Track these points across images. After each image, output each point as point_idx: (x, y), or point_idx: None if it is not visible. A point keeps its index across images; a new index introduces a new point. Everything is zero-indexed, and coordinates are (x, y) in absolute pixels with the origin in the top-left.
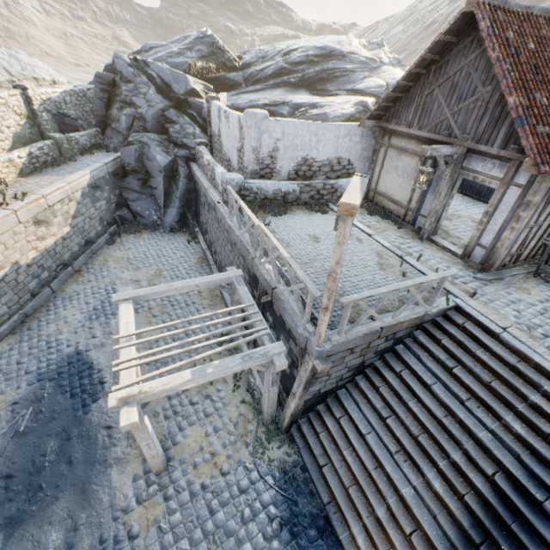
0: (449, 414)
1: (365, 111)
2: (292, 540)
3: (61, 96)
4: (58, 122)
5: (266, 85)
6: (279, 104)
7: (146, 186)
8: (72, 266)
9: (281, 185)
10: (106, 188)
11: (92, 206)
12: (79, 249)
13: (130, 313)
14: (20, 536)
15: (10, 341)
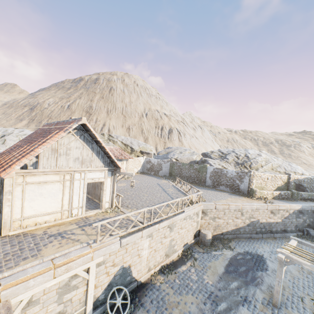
0: None
1: None
2: None
3: (302, 178)
4: (296, 186)
5: None
6: None
7: None
8: (273, 234)
9: None
10: (305, 215)
11: (294, 218)
12: (279, 230)
13: (294, 242)
14: (228, 274)
15: (243, 239)
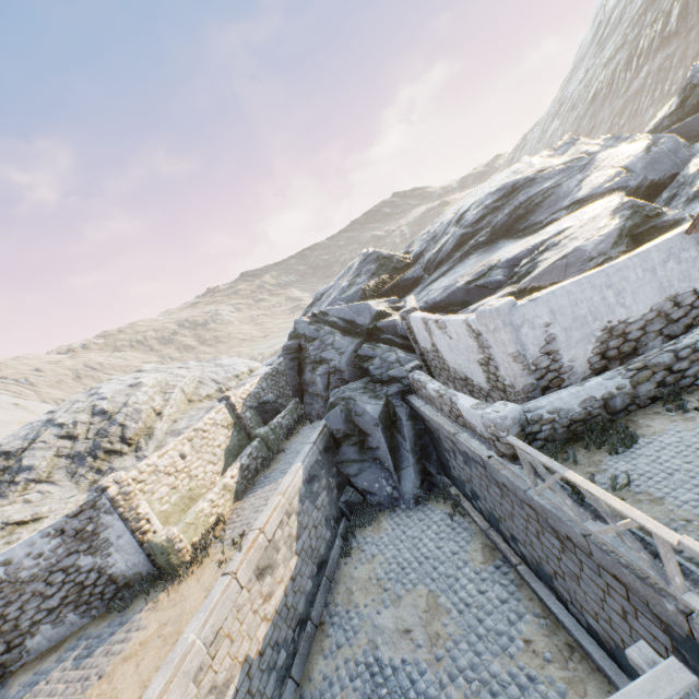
0: None
1: (635, 211)
2: None
3: (258, 385)
4: (260, 413)
5: (453, 261)
6: (485, 272)
7: (364, 450)
8: (311, 619)
9: (589, 389)
10: (321, 473)
11: (313, 508)
12: (312, 583)
13: None
14: None
15: None
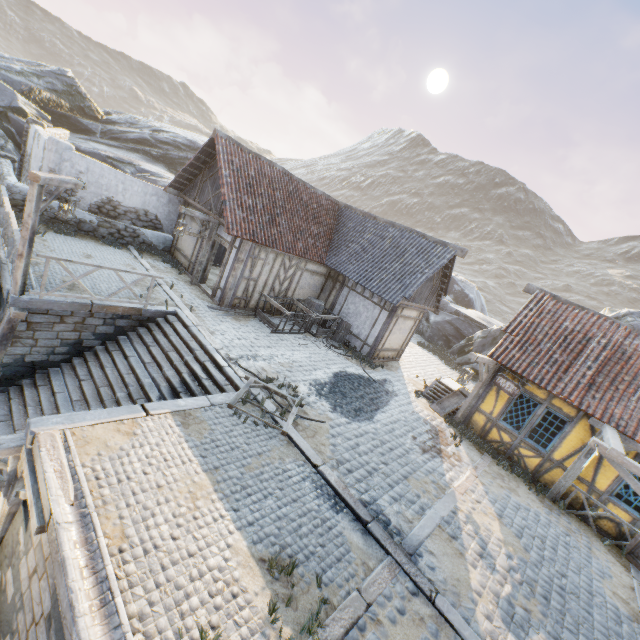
0: (133, 374)
1: None
2: None
3: None
4: None
5: (124, 145)
6: (126, 163)
7: None
8: None
9: (77, 211)
10: None
11: None
12: None
13: None
14: None
15: None
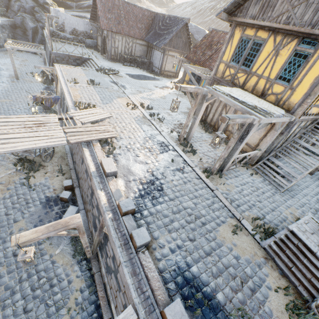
0: None
1: None
2: (45, 90)
3: None
4: None
5: (83, 10)
6: (83, 17)
7: (25, 35)
8: None
9: (66, 35)
10: (7, 30)
11: (1, 34)
12: None
13: (11, 42)
14: None
15: None
